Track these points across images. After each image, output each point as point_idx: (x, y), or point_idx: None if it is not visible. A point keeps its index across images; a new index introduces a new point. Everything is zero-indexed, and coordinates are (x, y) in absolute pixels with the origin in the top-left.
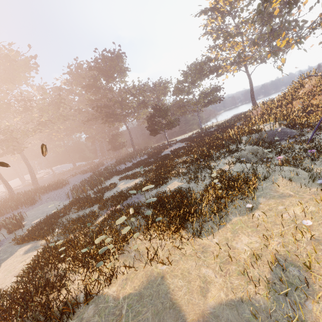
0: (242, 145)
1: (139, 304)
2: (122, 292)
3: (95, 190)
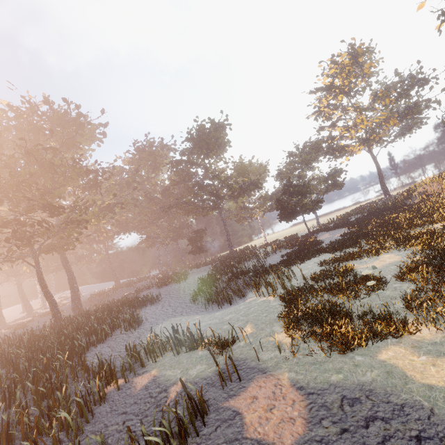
0: None
1: None
2: None
3: (293, 282)
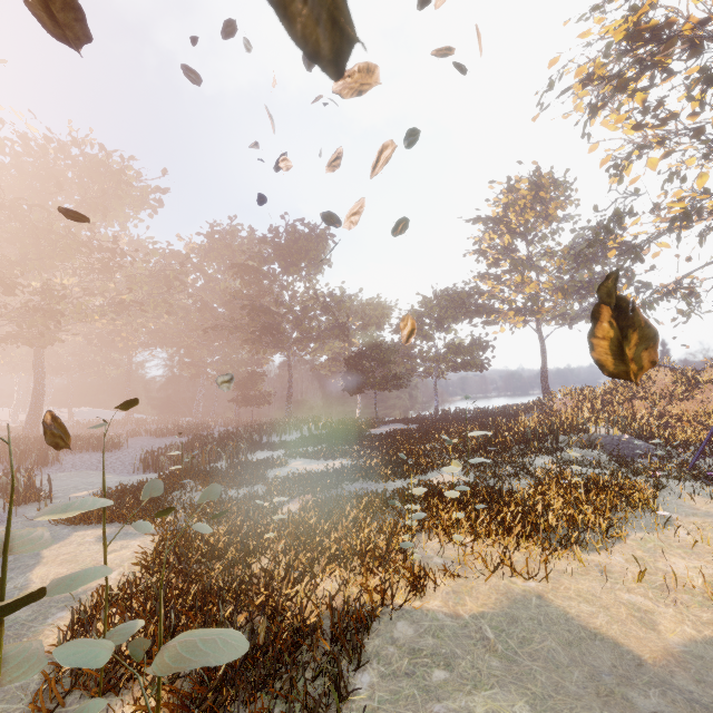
0: (561, 445)
1: (518, 628)
2: (460, 608)
3: (227, 464)
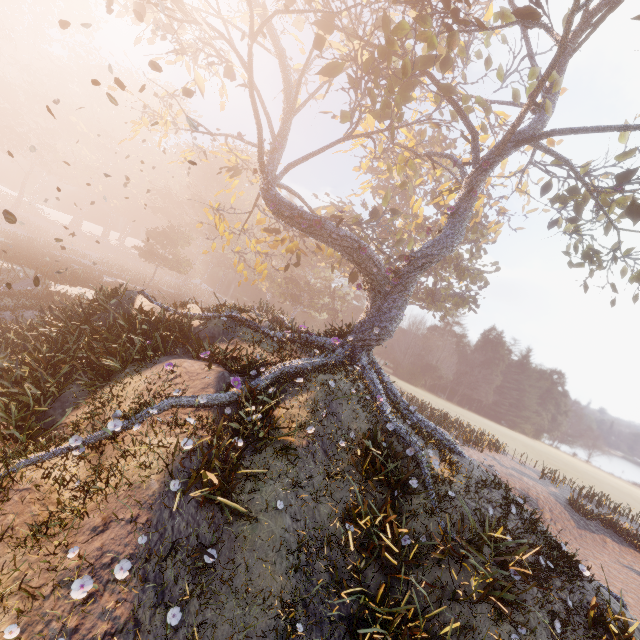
0: None
1: None
2: None
3: None
